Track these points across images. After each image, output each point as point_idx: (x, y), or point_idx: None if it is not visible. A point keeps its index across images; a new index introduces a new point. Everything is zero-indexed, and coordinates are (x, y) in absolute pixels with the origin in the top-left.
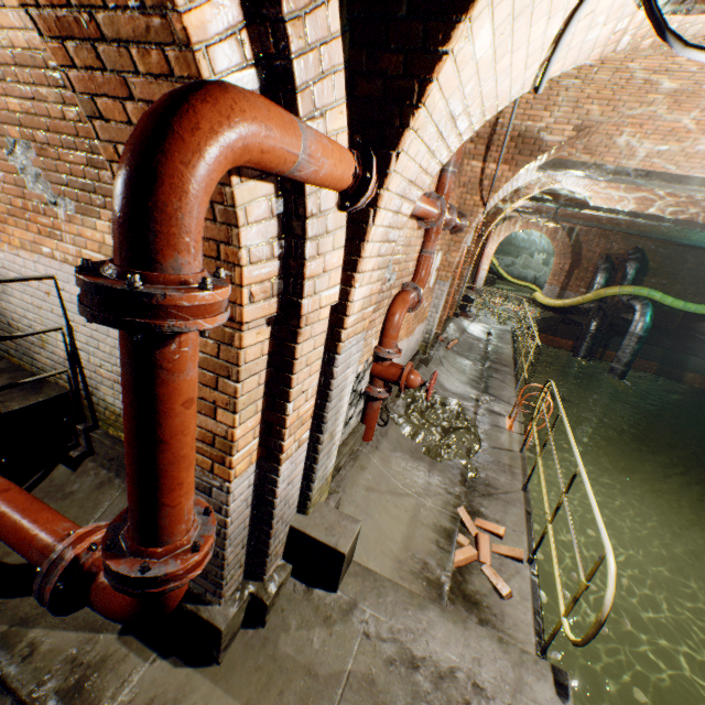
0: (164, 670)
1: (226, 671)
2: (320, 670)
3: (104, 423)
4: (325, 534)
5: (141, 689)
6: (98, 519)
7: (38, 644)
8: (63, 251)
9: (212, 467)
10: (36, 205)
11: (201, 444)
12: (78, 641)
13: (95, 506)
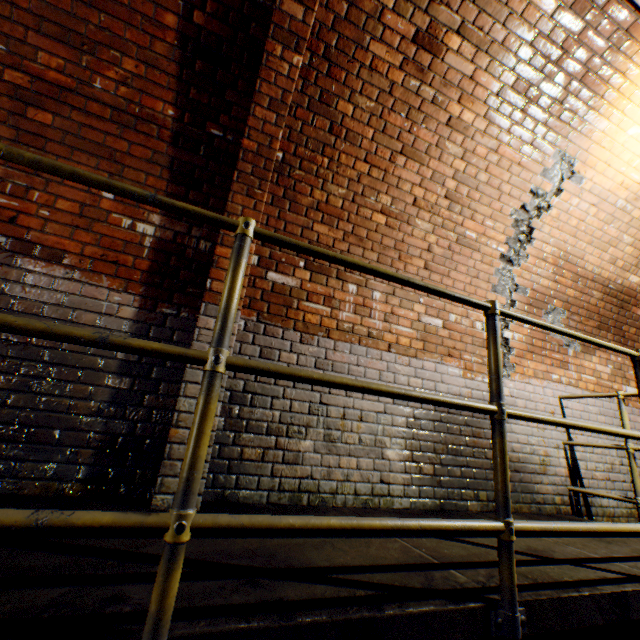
0: None
1: None
2: None
3: None
4: None
5: None
6: None
7: None
8: (567, 376)
9: None
10: (553, 345)
11: None
12: None
13: None
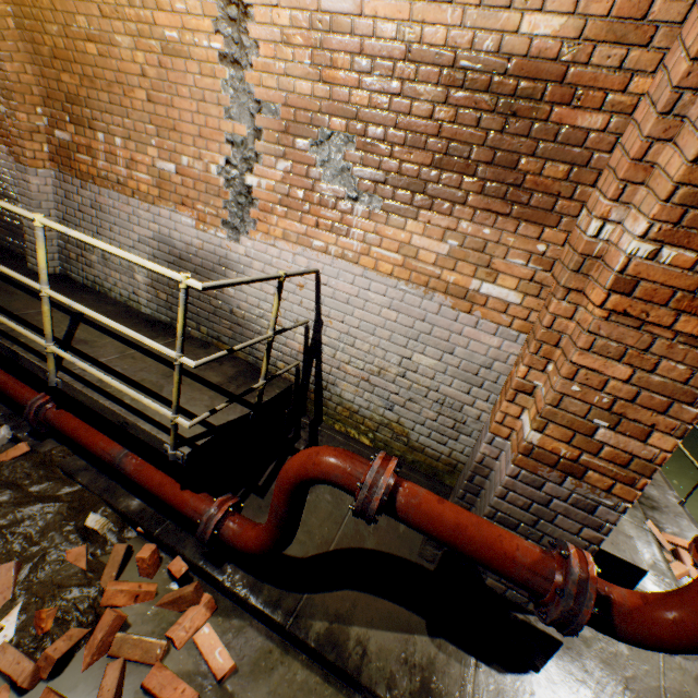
0: (490, 676)
1: (546, 680)
2: (634, 684)
3: (329, 418)
4: (616, 549)
5: (481, 694)
6: (350, 515)
7: (364, 643)
8: (341, 247)
9: (609, 486)
10: (325, 198)
11: (603, 463)
12: (398, 642)
13: (341, 502)
